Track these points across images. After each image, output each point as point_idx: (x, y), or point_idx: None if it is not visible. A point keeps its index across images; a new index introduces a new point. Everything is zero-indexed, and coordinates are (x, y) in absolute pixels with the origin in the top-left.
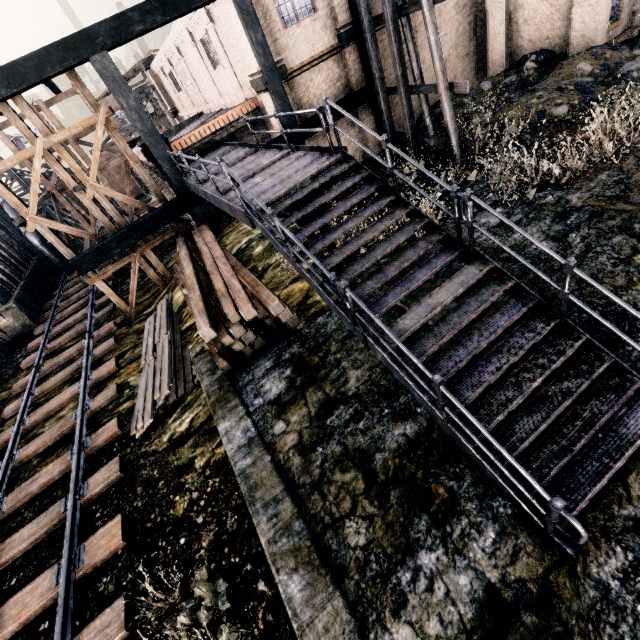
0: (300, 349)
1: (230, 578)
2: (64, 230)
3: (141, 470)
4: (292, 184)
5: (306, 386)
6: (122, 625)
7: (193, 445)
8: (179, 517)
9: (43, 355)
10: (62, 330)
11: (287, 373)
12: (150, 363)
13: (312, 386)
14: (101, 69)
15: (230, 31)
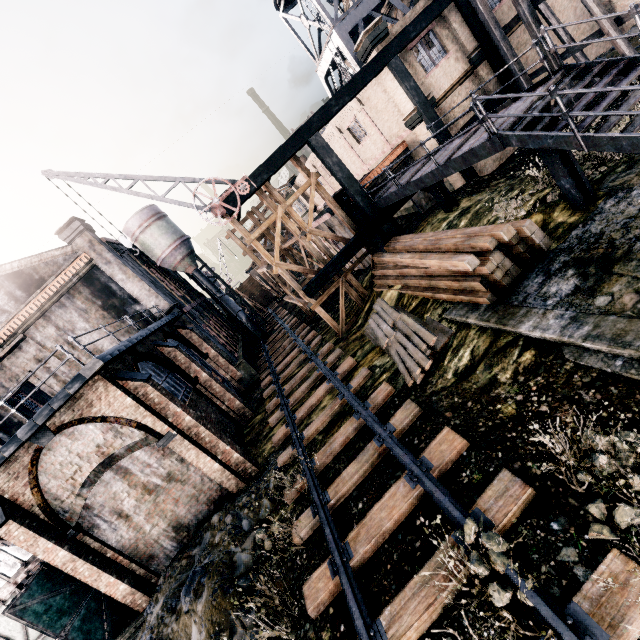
0: (570, 256)
1: (633, 430)
2: (294, 269)
3: (438, 403)
4: (528, 105)
5: (607, 267)
6: (524, 485)
7: (486, 368)
8: (514, 415)
9: (279, 383)
10: (283, 367)
11: (570, 273)
12: (396, 336)
13: (616, 264)
14: (315, 144)
15: (379, 101)
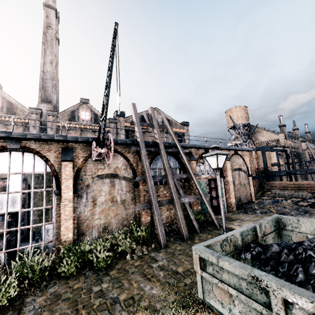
0: None
1: None
2: None
3: None
4: None
5: None
6: None
7: None
8: None
9: None
10: None
11: None
12: (293, 193)
13: None
14: (264, 152)
15: None
